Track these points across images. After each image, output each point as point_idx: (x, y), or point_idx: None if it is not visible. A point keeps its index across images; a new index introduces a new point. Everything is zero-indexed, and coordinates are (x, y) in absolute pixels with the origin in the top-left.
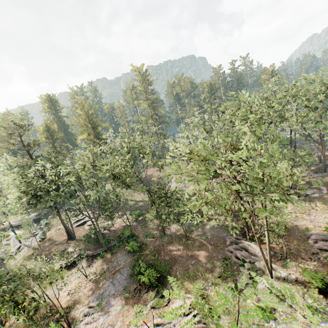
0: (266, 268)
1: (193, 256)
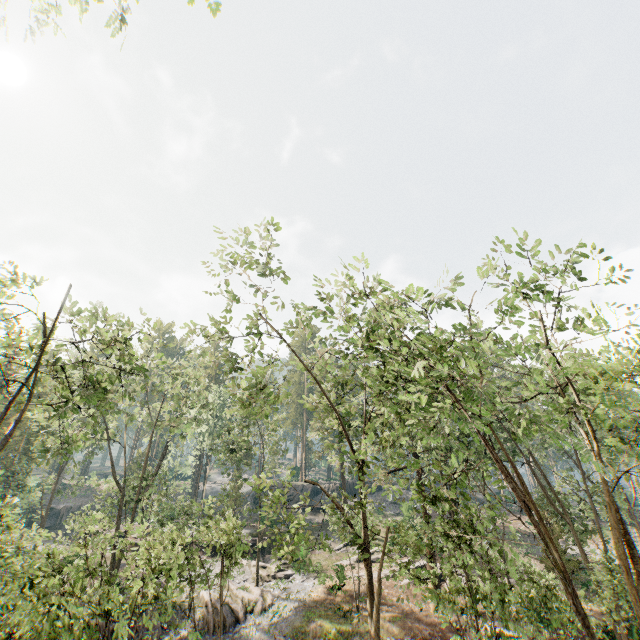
0: None
1: None
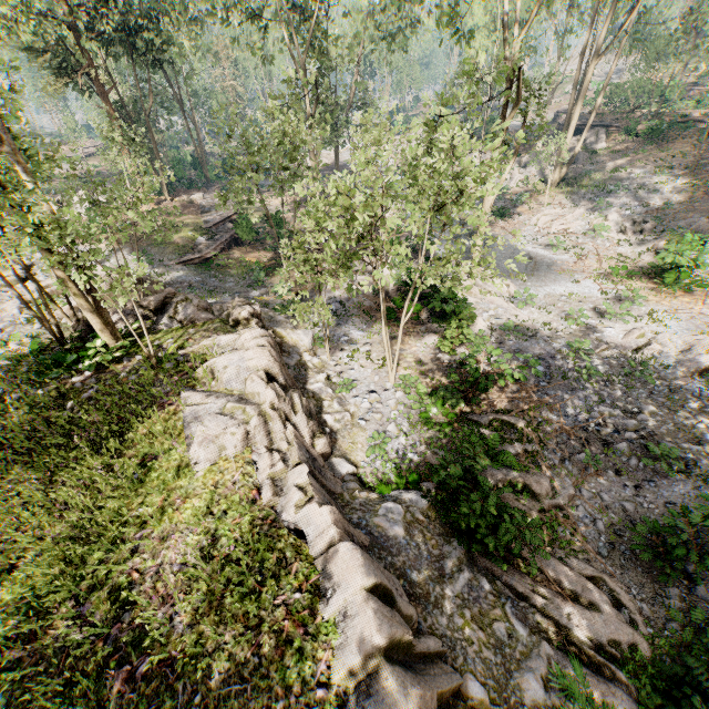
0: None
1: None
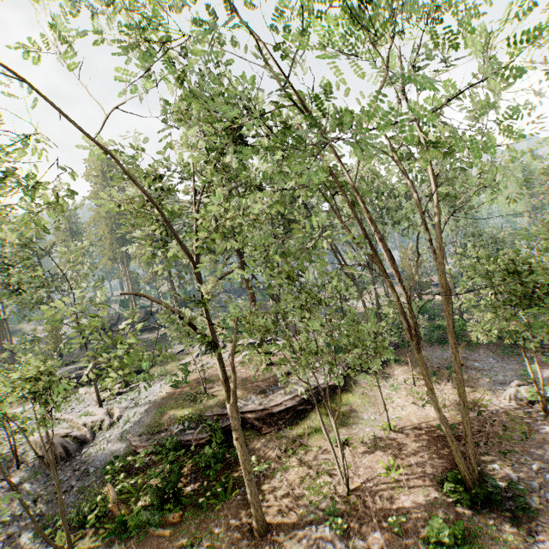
0: None
1: None
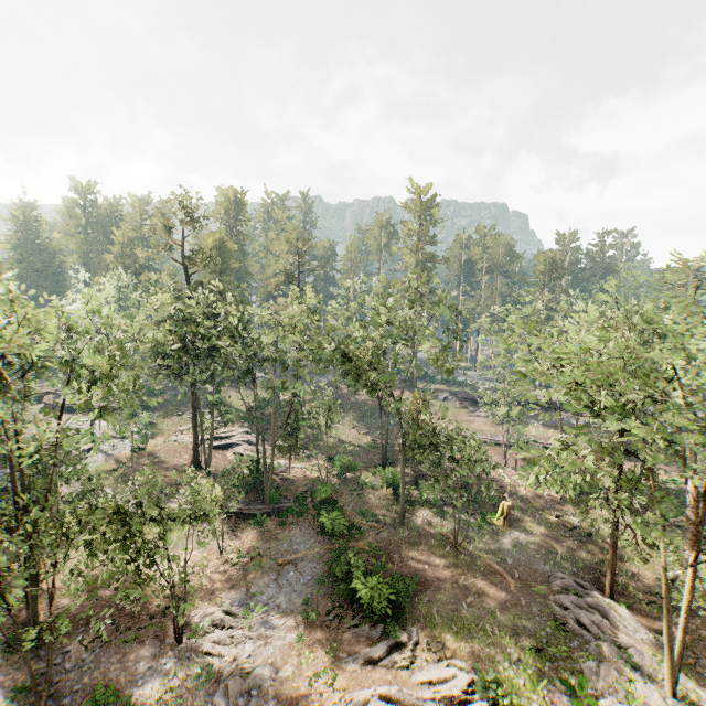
0: (656, 671)
1: (470, 588)
